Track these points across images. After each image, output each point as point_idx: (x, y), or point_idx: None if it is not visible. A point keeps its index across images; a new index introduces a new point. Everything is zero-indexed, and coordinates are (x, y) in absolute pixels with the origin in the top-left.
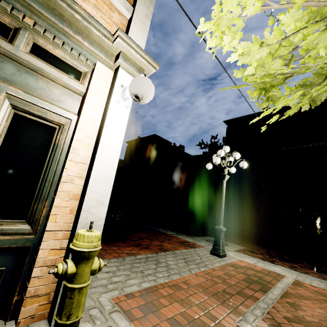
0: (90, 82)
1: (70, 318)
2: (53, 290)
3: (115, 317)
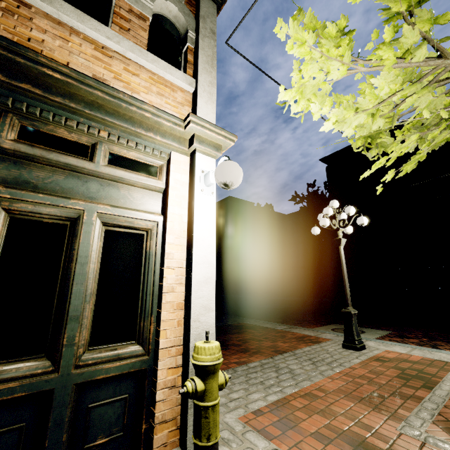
0: (168, 176)
1: (210, 439)
2: (179, 414)
3: (250, 437)
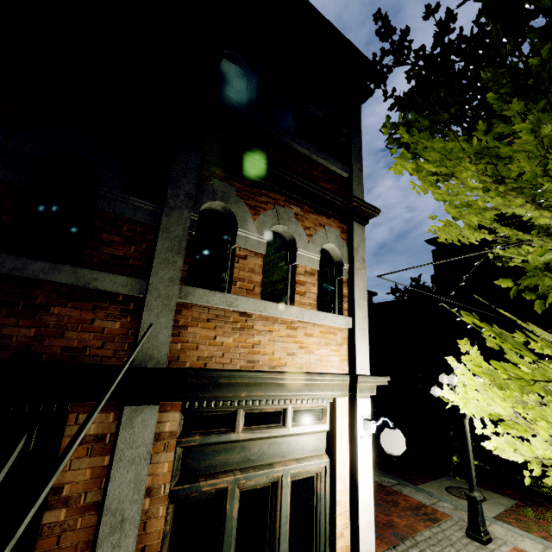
0: (334, 422)
1: None
2: None
3: None
